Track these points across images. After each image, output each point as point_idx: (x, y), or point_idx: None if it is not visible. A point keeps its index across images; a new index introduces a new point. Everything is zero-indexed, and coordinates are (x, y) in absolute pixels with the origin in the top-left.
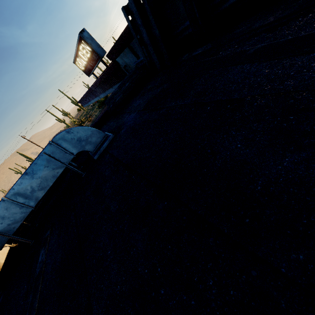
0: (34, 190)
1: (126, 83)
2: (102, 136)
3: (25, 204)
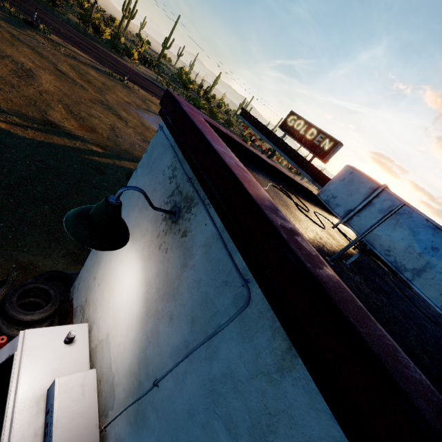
0: None
1: None
2: None
3: None
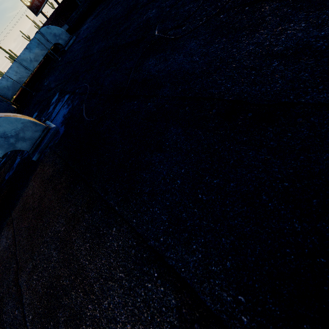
0: (32, 60)
1: (80, 9)
2: (69, 36)
3: (28, 68)
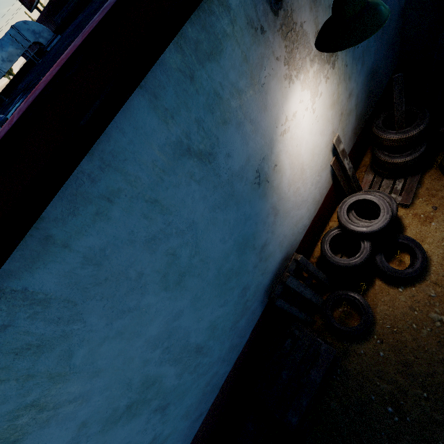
0: (4, 60)
1: (71, 4)
2: (52, 35)
3: None
